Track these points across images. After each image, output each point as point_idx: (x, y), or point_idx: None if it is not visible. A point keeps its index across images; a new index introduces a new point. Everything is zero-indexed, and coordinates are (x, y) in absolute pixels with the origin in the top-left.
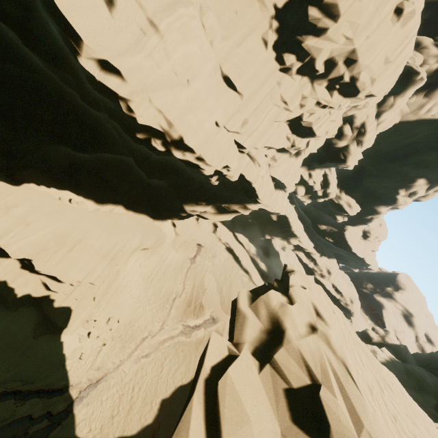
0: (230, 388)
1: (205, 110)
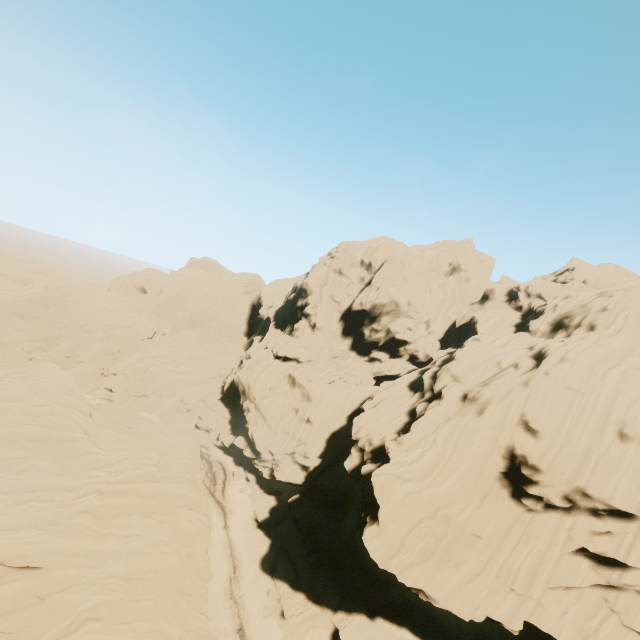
0: None
1: (453, 566)
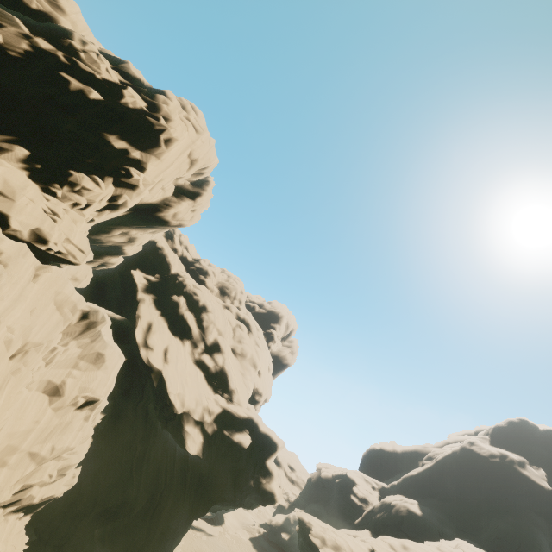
0: None
1: None
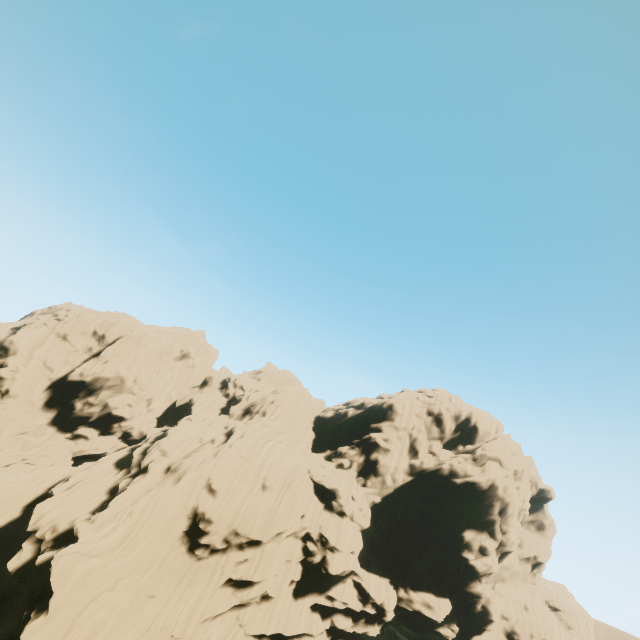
0: None
1: (122, 633)
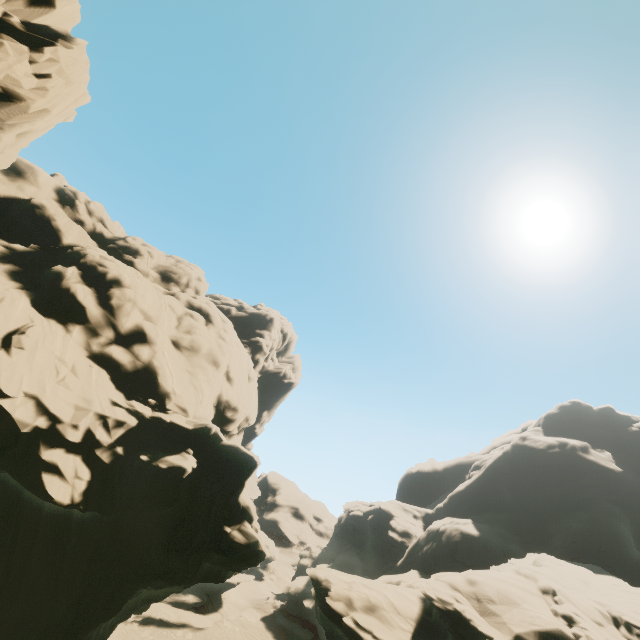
0: (362, 621)
1: None
